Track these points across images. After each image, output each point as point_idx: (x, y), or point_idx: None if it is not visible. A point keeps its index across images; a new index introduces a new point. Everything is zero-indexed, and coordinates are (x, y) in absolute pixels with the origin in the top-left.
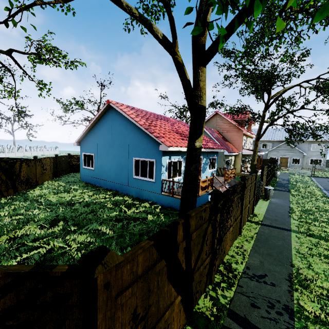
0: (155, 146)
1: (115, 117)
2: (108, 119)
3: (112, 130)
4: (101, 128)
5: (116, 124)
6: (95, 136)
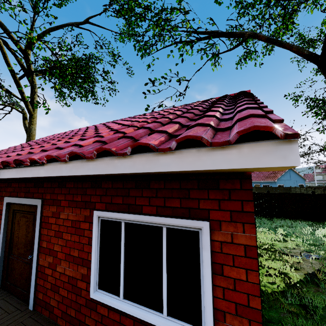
0: (303, 180)
1: (291, 172)
2: (289, 172)
3: (290, 176)
4: (286, 175)
5: (292, 174)
6: (283, 177)
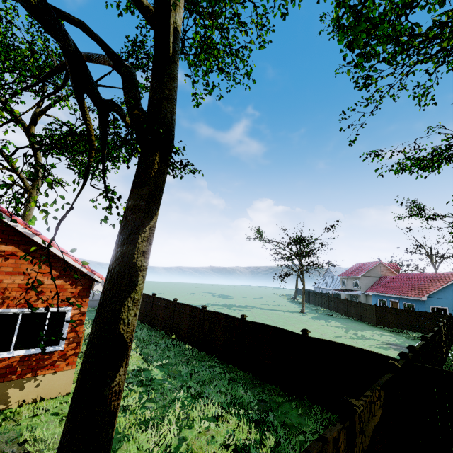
0: None
1: None
2: None
3: None
4: None
5: None
6: (447, 293)
